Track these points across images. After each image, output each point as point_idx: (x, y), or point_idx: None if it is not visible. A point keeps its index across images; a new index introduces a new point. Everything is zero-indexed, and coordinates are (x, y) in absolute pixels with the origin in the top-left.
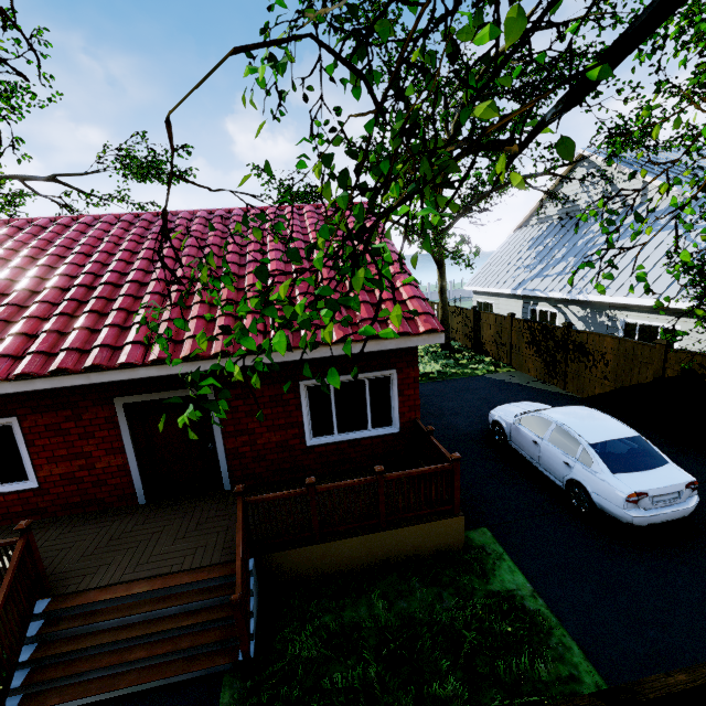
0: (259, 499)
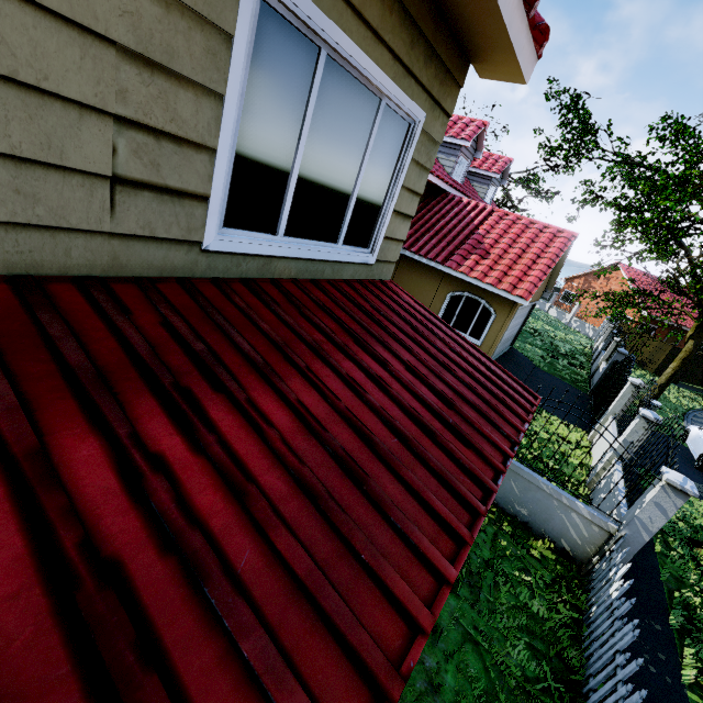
0: None
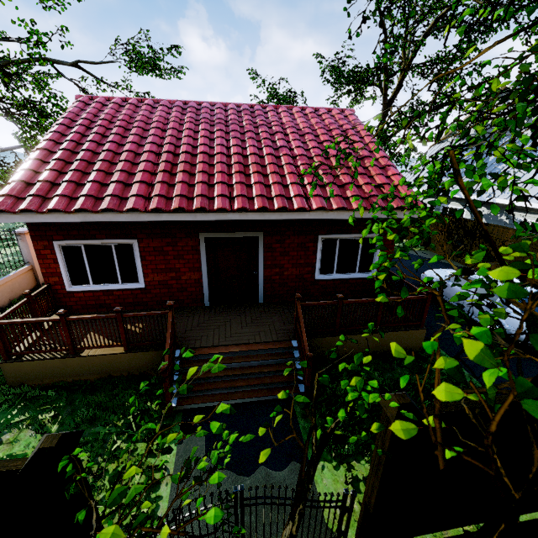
0: (308, 304)
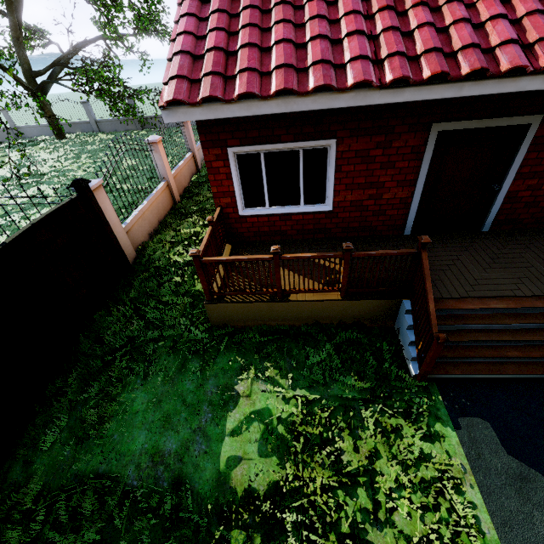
0: None
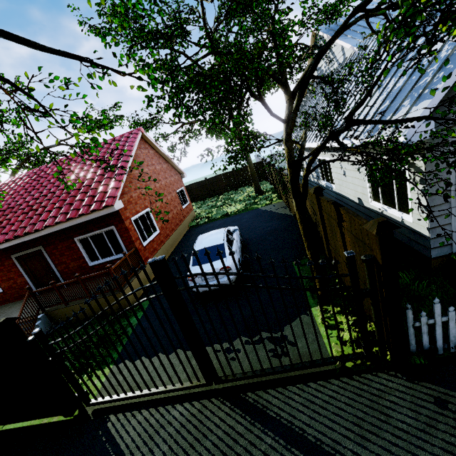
0: (37, 290)
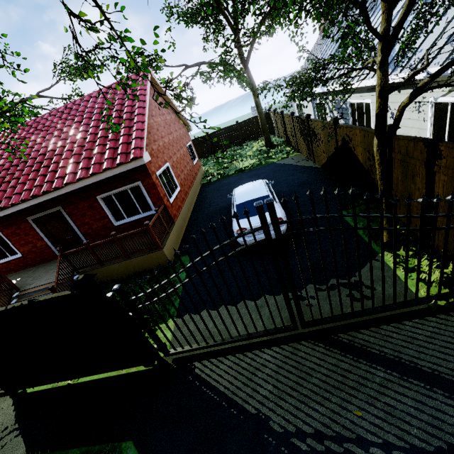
0: (69, 252)
